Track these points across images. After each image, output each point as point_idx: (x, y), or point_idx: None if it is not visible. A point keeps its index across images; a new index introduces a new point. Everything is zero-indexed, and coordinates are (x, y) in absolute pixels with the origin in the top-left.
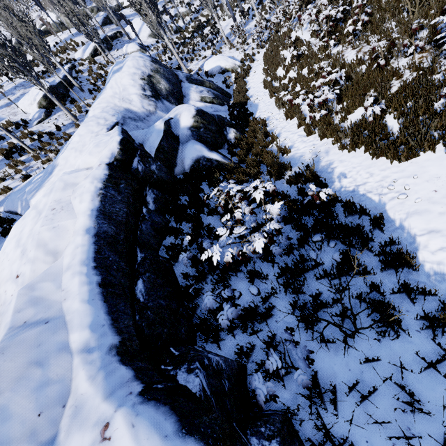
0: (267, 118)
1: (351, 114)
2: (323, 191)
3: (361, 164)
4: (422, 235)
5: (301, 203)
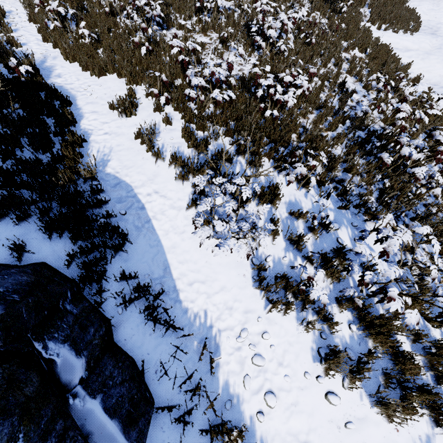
0: (9, 10)
1: (83, 39)
2: (23, 66)
3: (75, 72)
4: (89, 113)
5: (9, 79)
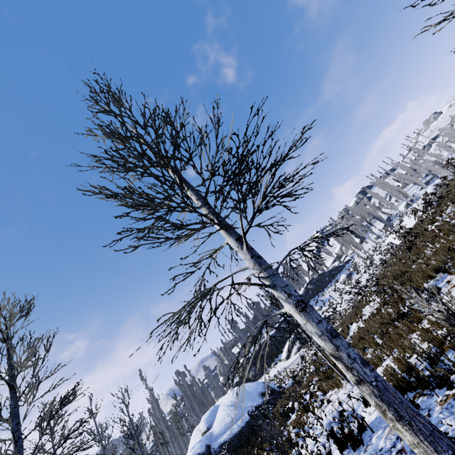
0: None
1: None
2: None
3: None
4: None
5: None
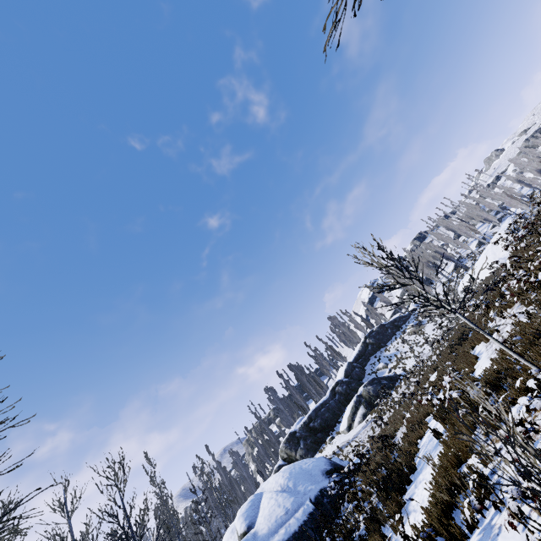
0: None
1: None
2: None
3: None
4: None
5: None
